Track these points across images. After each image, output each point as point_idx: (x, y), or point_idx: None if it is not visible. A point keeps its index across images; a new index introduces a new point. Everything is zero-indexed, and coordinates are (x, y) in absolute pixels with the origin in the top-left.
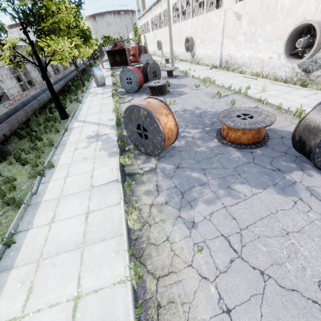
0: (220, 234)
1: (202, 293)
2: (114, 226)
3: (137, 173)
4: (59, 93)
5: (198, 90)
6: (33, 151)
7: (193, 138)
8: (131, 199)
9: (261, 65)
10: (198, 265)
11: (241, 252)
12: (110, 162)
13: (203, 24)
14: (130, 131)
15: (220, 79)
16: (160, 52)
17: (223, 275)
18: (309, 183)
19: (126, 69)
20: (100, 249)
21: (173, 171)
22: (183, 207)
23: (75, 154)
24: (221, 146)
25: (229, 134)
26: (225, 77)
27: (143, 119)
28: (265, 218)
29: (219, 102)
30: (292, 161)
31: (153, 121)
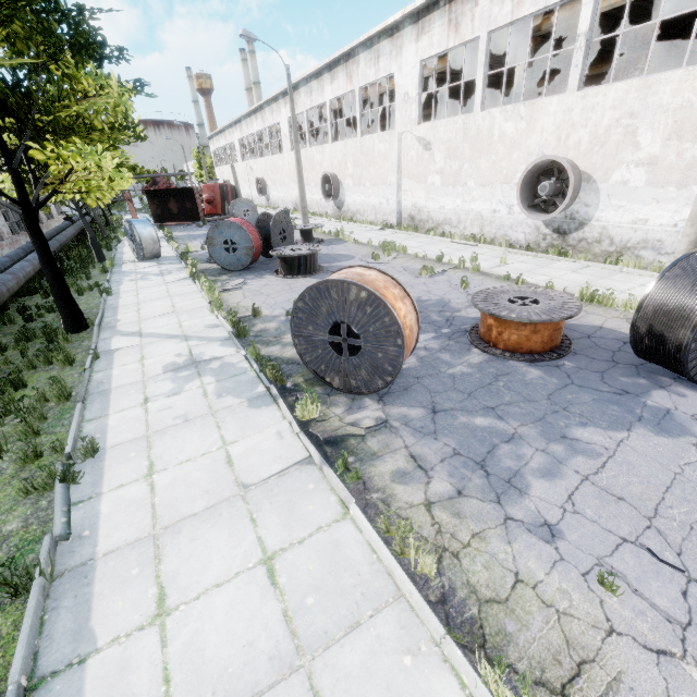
0: (620, 539)
1: (685, 695)
2: (363, 579)
3: (348, 437)
4: (37, 273)
5: (382, 264)
6: (20, 416)
7: (430, 350)
8: (369, 499)
9: (478, 223)
10: (627, 625)
11: (685, 568)
12: (262, 420)
13: (357, 154)
14: (307, 342)
15: (411, 246)
16: (264, 200)
17: (692, 632)
18: (690, 408)
19: (225, 222)
20: (359, 655)
21: (429, 420)
22: (503, 495)
23: (150, 411)
24: (495, 361)
25: (506, 335)
26: (419, 243)
27: (353, 310)
28: (673, 486)
29: (435, 283)
30: (635, 374)
31: (382, 311)
